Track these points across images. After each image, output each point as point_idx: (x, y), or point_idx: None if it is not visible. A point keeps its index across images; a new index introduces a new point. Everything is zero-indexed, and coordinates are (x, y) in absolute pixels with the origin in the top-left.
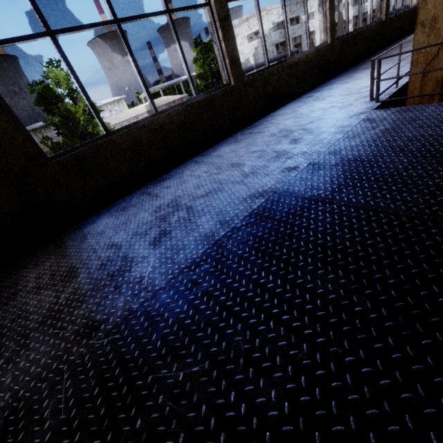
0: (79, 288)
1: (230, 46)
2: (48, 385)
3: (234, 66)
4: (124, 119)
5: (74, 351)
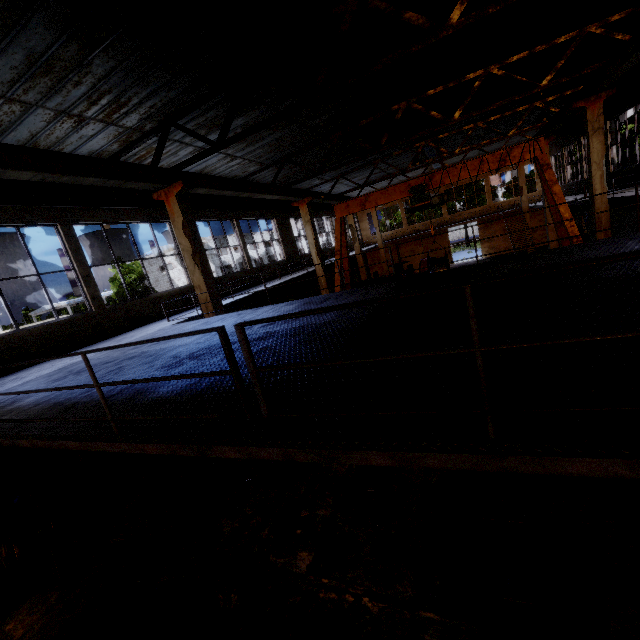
0: None
1: (92, 289)
2: None
3: (95, 300)
4: None
5: None
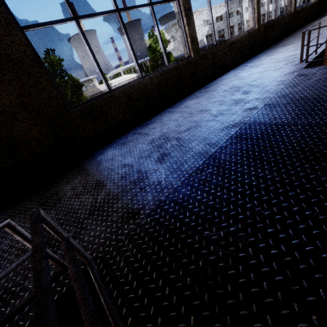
0: (110, 192)
1: (191, 29)
2: (114, 249)
3: (193, 43)
4: (98, 91)
5: (126, 228)
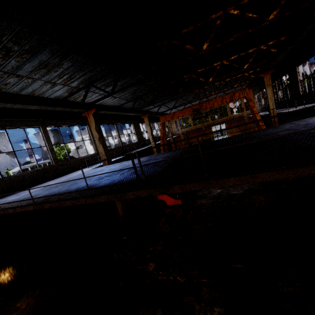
0: None
1: (54, 155)
2: None
3: (55, 160)
4: None
5: None
